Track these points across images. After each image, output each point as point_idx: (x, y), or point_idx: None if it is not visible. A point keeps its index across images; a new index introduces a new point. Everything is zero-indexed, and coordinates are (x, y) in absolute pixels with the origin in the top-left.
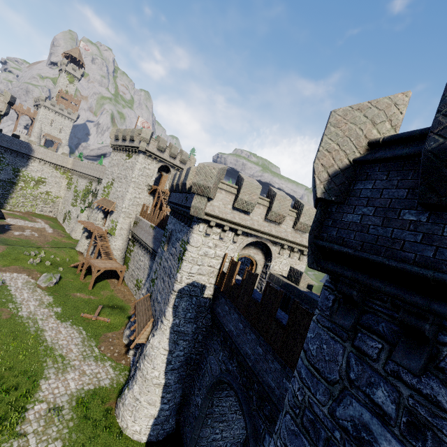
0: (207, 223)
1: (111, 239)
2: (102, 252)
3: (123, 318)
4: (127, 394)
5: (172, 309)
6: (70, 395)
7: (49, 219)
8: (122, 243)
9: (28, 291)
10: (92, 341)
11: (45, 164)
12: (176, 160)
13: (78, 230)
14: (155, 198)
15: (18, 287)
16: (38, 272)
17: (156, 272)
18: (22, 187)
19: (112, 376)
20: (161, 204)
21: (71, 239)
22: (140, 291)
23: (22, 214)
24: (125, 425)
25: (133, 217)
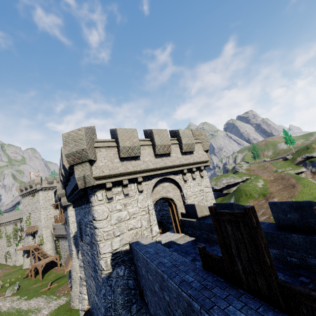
0: (72, 205)
1: (43, 246)
2: (40, 256)
3: (66, 279)
4: (72, 294)
5: (74, 246)
6: (46, 315)
7: None
8: (51, 244)
9: (2, 302)
10: (51, 296)
11: None
12: None
13: (20, 258)
14: (59, 209)
15: None
16: (3, 292)
17: (68, 241)
18: None
19: (66, 299)
20: None
21: (17, 267)
22: None
23: None
24: (76, 306)
25: (51, 227)
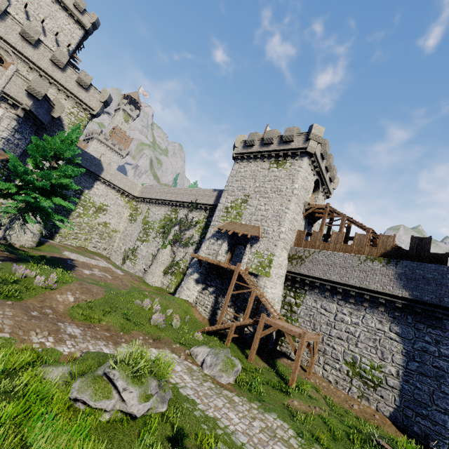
0: None
1: (262, 282)
2: (266, 305)
3: None
4: None
5: None
6: None
7: (106, 258)
8: (280, 290)
9: (223, 401)
10: None
11: (111, 188)
12: (327, 175)
13: (157, 273)
14: (324, 220)
15: (194, 388)
16: (178, 342)
17: None
18: (79, 214)
19: None
20: (327, 232)
21: (148, 285)
22: (383, 391)
23: (75, 249)
24: None
25: (287, 249)
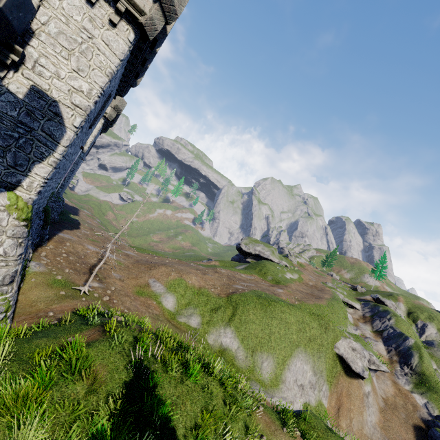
0: None
1: None
2: None
3: None
4: None
5: None
6: None
7: None
8: None
9: None
10: None
11: None
12: None
13: None
14: None
15: None
16: None
17: None
18: None
19: None
20: None
21: None
22: None
23: None
24: None
25: None
